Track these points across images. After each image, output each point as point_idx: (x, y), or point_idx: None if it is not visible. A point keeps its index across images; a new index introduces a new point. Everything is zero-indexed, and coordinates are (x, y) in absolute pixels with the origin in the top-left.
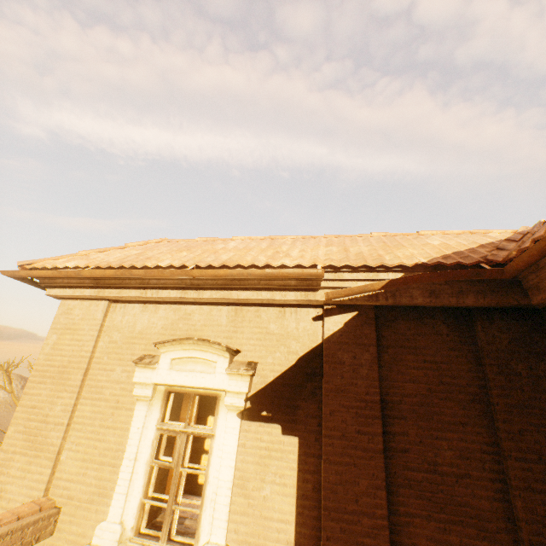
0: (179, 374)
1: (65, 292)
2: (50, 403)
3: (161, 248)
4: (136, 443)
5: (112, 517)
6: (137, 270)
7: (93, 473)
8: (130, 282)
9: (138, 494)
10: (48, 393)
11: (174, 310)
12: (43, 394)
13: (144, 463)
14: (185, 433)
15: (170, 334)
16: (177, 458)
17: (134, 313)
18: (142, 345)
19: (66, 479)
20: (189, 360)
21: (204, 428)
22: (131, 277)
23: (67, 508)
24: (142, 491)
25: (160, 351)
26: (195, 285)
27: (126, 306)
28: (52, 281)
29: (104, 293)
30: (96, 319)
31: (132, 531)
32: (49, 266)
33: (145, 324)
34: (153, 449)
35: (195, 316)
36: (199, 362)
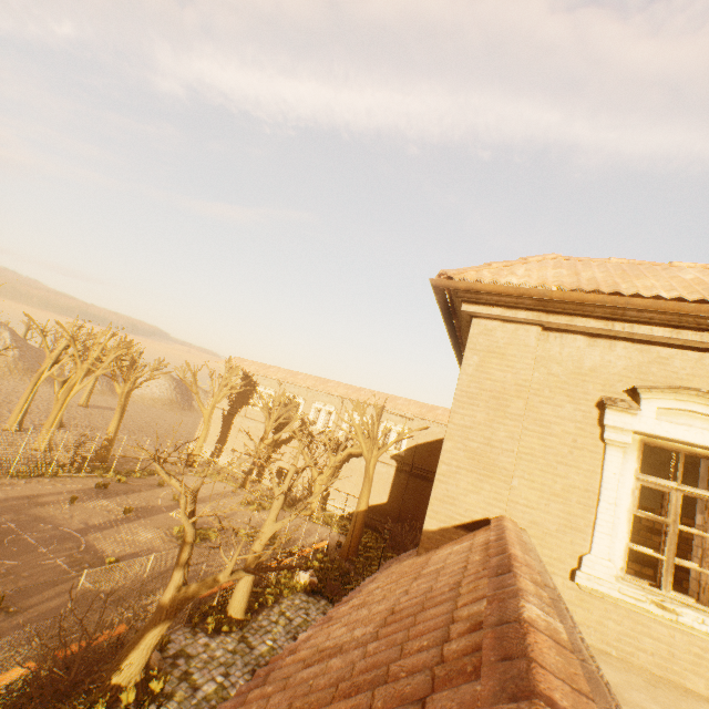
0: (674, 427)
1: (489, 310)
2: (489, 427)
3: (591, 269)
4: (613, 488)
5: (596, 553)
6: (639, 299)
7: (557, 506)
8: (592, 310)
9: (622, 539)
10: (483, 417)
11: (639, 350)
12: (478, 417)
13: (625, 510)
14: (680, 492)
15: (637, 378)
16: (671, 515)
17: (576, 346)
18: (597, 384)
19: (524, 504)
20: (681, 413)
21: (707, 492)
22: (600, 305)
23: (532, 531)
24: (626, 537)
25: (641, 396)
26: (703, 325)
27: (563, 336)
28: (475, 297)
29: (547, 319)
30: (529, 346)
31: (621, 571)
32: (485, 280)
33: (596, 361)
34: (633, 498)
35: (675, 361)
36: (697, 417)
